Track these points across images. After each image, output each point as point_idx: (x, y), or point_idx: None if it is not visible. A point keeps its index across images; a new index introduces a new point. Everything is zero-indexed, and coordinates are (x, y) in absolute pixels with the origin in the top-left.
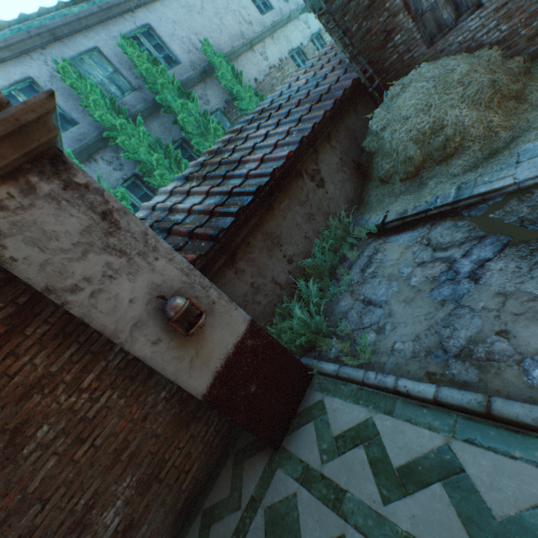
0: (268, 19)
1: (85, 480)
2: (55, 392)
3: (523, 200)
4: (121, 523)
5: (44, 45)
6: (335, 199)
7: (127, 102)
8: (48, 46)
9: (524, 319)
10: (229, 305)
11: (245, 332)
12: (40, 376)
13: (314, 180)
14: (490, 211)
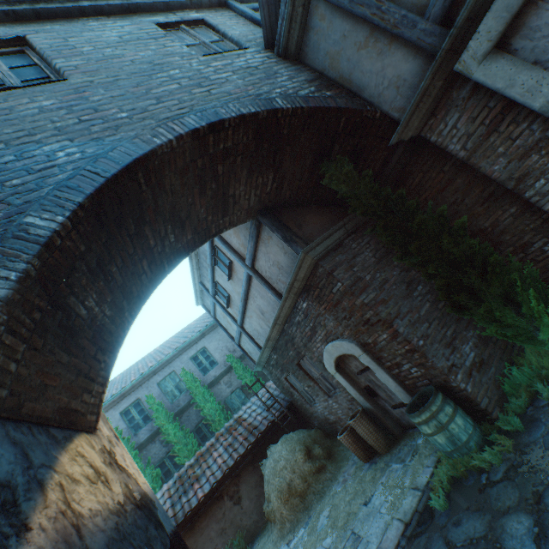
0: None
1: None
2: None
3: None
4: None
5: (150, 378)
6: (249, 511)
7: (181, 398)
8: (151, 378)
9: None
10: None
11: None
12: None
13: (233, 498)
14: None
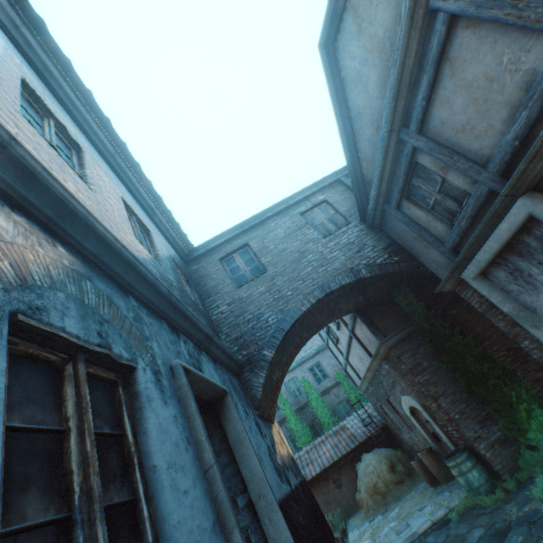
0: None
1: None
2: None
3: None
4: None
5: None
6: (346, 496)
7: (300, 399)
8: None
9: None
10: None
11: None
12: None
13: (335, 483)
14: None
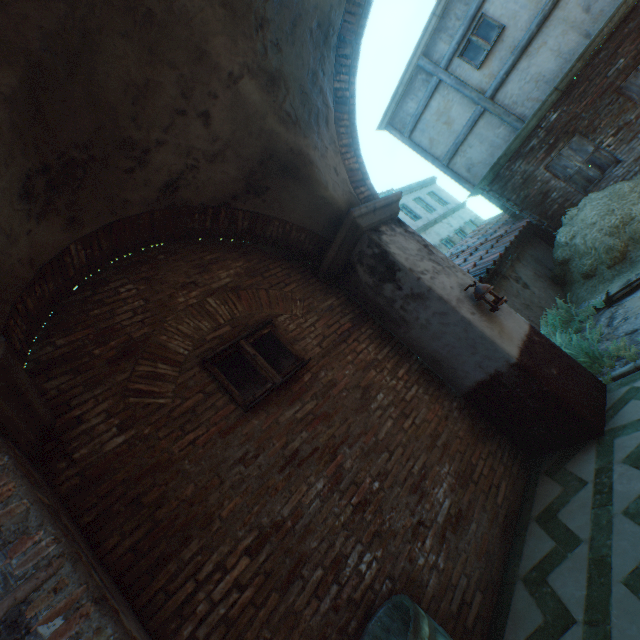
0: (419, 223)
1: (414, 449)
2: (382, 373)
3: None
4: (451, 507)
5: None
6: (543, 299)
7: None
8: None
9: None
10: (510, 310)
11: (528, 330)
12: (372, 359)
13: (519, 283)
14: None
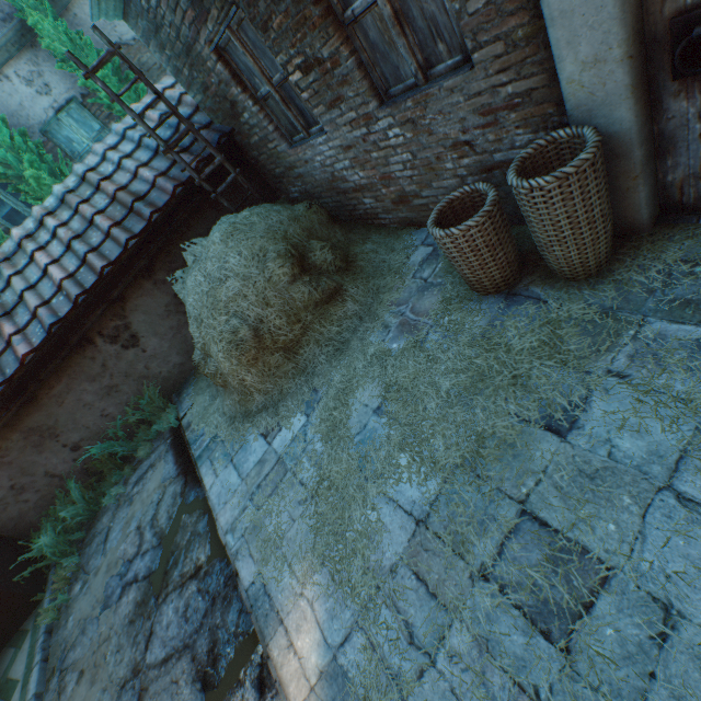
0: None
1: None
2: None
3: (197, 522)
4: None
5: None
6: (162, 355)
7: None
8: None
9: (92, 673)
10: None
11: None
12: None
13: (119, 340)
14: (188, 508)
